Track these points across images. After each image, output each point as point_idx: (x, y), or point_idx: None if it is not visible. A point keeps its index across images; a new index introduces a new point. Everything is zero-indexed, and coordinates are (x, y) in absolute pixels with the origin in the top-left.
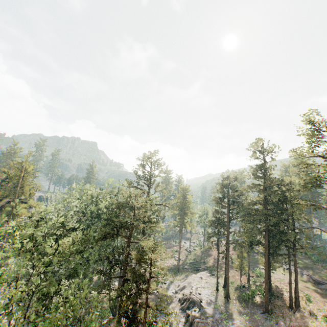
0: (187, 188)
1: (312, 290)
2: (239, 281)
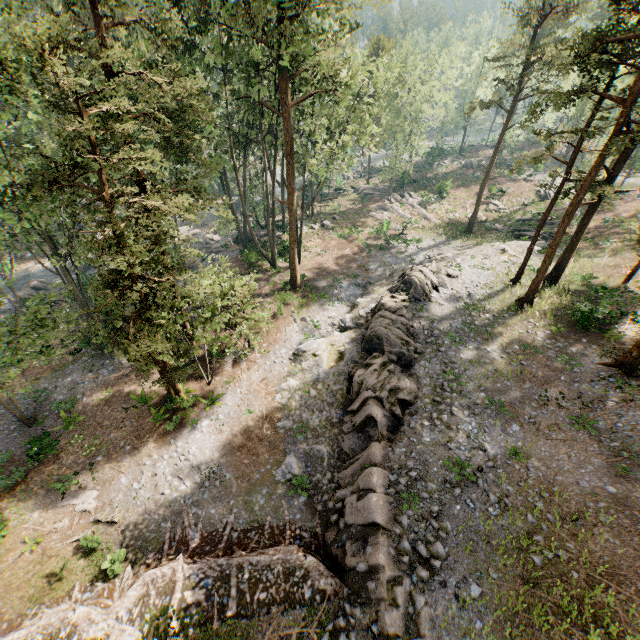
0: None
1: None
2: (623, 281)
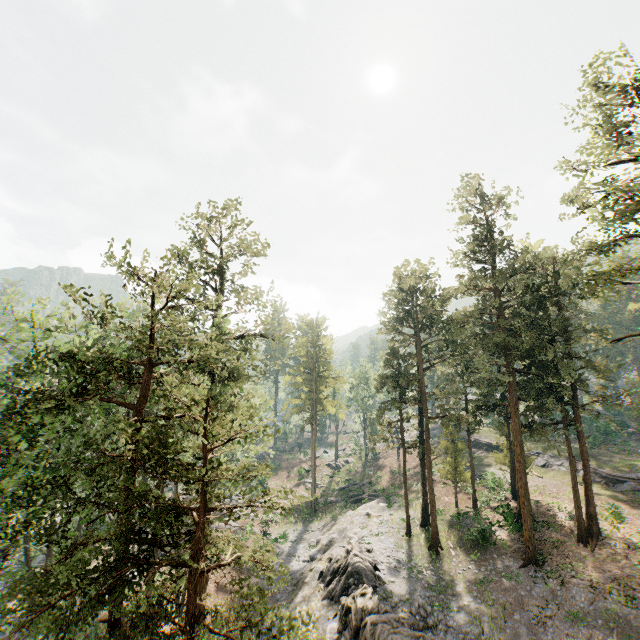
0: (321, 323)
1: (607, 497)
2: (454, 506)
